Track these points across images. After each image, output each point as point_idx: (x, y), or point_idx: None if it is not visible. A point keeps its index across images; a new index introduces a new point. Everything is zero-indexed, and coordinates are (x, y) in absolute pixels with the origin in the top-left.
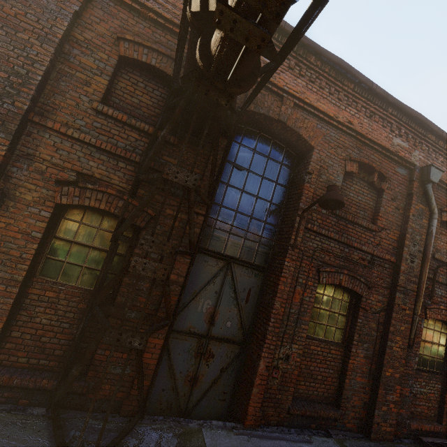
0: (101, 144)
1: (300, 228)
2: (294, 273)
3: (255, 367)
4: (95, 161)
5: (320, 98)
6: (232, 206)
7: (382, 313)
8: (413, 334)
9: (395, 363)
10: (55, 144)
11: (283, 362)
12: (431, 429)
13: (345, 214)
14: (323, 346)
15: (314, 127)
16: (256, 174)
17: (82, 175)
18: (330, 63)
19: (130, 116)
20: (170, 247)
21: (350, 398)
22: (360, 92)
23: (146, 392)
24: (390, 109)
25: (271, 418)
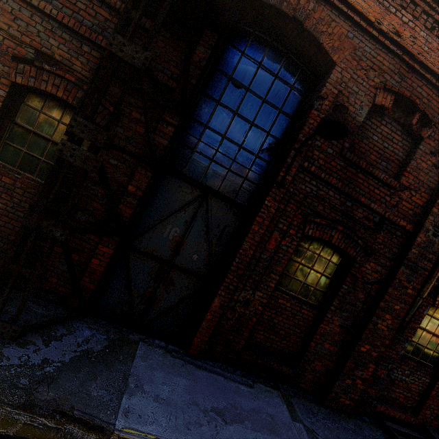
0: (63, 18)
1: (293, 164)
2: (274, 216)
3: (210, 303)
4: (56, 39)
5: None
6: (219, 129)
7: (376, 286)
8: (409, 317)
9: (376, 341)
10: (13, 12)
11: (241, 306)
12: (402, 418)
13: (358, 159)
14: (293, 303)
15: (343, 35)
16: (257, 95)
17: (42, 55)
18: None
19: None
20: (105, 137)
21: (312, 361)
22: None
23: (90, 294)
24: None
25: (217, 354)
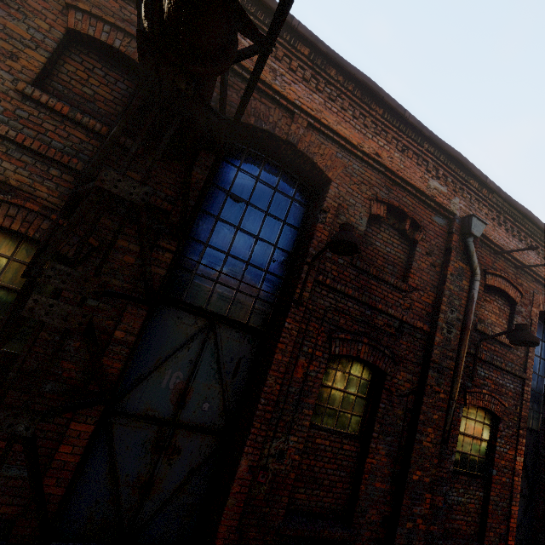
0: (24, 139)
1: (308, 279)
2: (297, 338)
3: (234, 468)
4: (12, 163)
5: (341, 121)
6: (222, 246)
7: (411, 397)
8: (449, 425)
9: (425, 463)
10: None
11: (274, 461)
12: None
13: (368, 267)
14: (333, 439)
15: (333, 155)
16: (258, 208)
17: None
18: (354, 81)
19: (78, 111)
20: (95, 284)
21: (366, 511)
22: (391, 120)
23: (57, 505)
24: (426, 144)
25: (252, 541)
